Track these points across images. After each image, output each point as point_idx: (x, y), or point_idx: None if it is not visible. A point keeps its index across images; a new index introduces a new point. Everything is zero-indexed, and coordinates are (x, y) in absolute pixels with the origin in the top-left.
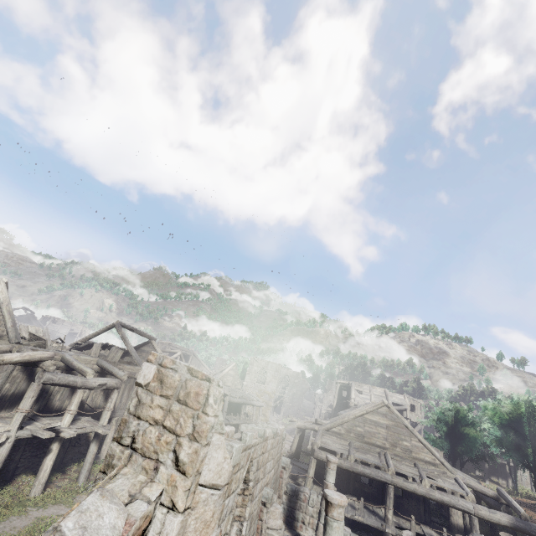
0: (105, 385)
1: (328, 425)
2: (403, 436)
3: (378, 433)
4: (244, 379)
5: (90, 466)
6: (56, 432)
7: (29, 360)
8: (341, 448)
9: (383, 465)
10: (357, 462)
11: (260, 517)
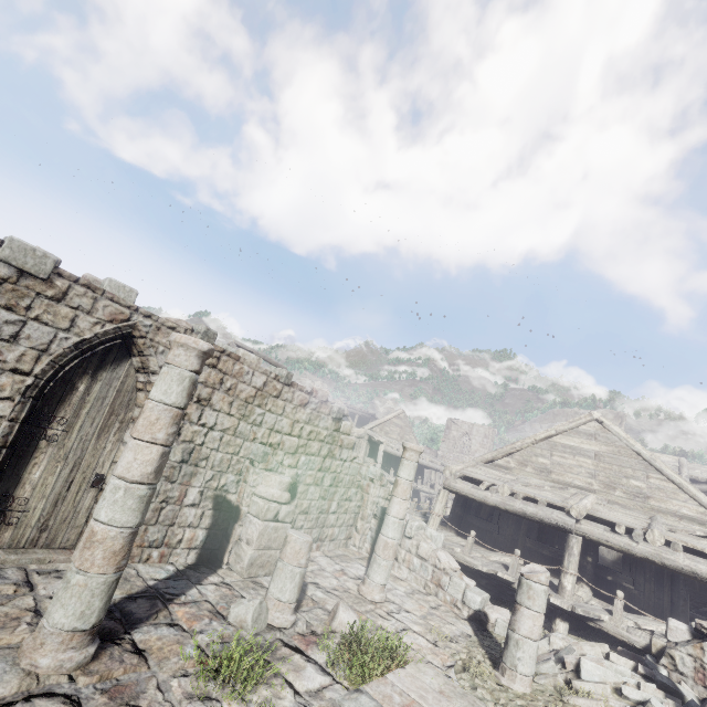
0: None
1: (488, 455)
2: (630, 471)
3: (579, 466)
4: (439, 448)
5: None
6: None
7: None
8: (495, 479)
9: (566, 503)
10: (514, 497)
11: (245, 478)
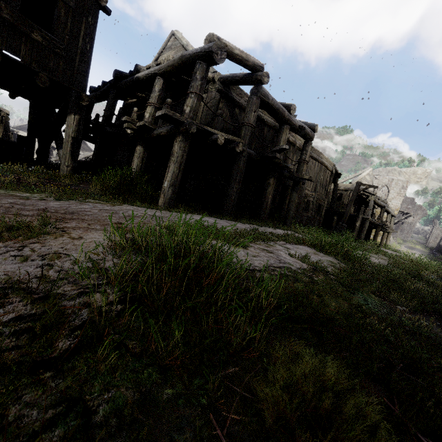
0: (303, 130)
1: None
2: None
3: None
4: None
5: (292, 213)
6: (274, 164)
7: (245, 61)
8: None
9: None
10: None
11: None
